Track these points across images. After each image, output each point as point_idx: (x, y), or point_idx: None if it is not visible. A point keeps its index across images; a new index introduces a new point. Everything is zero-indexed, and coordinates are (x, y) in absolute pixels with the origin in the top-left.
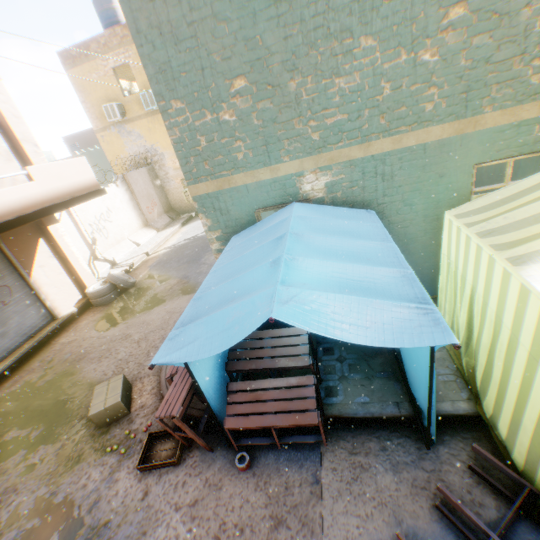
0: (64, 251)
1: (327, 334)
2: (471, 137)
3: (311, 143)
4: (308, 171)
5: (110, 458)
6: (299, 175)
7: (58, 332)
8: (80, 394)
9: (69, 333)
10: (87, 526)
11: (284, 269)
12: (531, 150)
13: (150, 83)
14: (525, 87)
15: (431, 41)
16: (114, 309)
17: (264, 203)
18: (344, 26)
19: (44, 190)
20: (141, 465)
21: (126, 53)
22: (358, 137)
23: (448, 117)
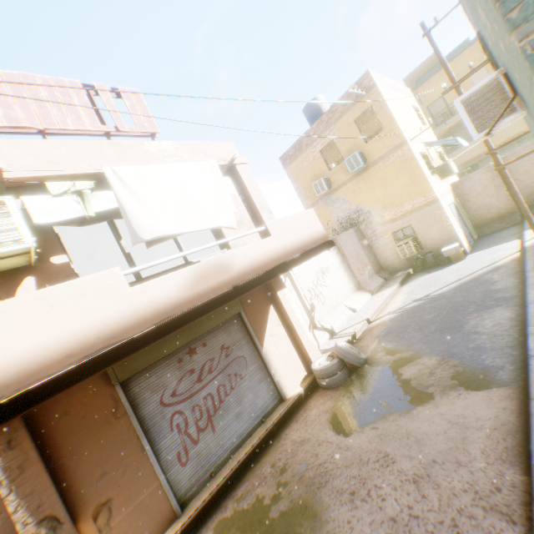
0: (290, 318)
1: None
2: None
3: None
4: None
5: None
6: None
7: (286, 419)
8: None
9: (298, 425)
10: None
11: None
12: None
13: None
14: None
15: None
16: (347, 396)
17: None
18: None
19: (278, 245)
20: None
21: (331, 132)
22: None
23: None
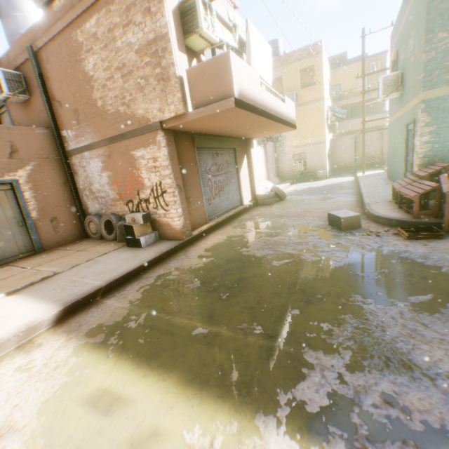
0: (253, 166)
1: None
2: None
3: None
4: None
5: (368, 237)
6: None
7: (246, 210)
8: (302, 224)
9: (255, 211)
10: (386, 250)
11: None
12: None
13: (426, 24)
14: None
15: None
16: (280, 205)
17: None
18: None
19: (286, 111)
20: (410, 233)
21: (283, 70)
22: None
23: None
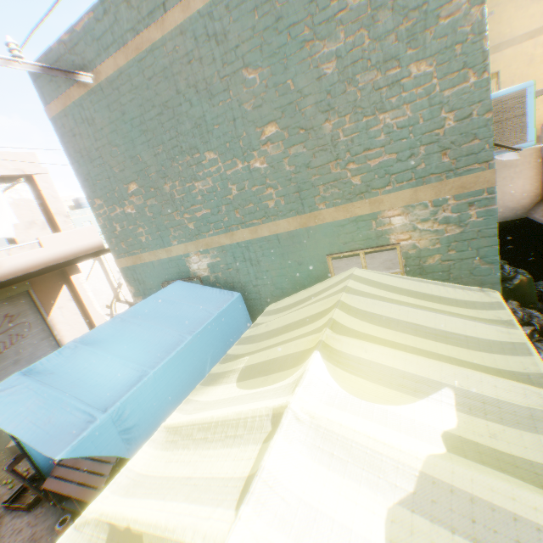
0: (81, 295)
1: (5, 426)
2: (316, 230)
3: (190, 231)
4: (192, 253)
5: (2, 490)
6: (186, 256)
7: None
8: None
9: None
10: None
11: (51, 357)
12: (379, 244)
13: (82, 187)
14: (350, 186)
15: (258, 152)
16: None
17: (167, 277)
18: (192, 144)
19: (50, 253)
20: (6, 503)
21: None
22: (222, 227)
23: (290, 212)
